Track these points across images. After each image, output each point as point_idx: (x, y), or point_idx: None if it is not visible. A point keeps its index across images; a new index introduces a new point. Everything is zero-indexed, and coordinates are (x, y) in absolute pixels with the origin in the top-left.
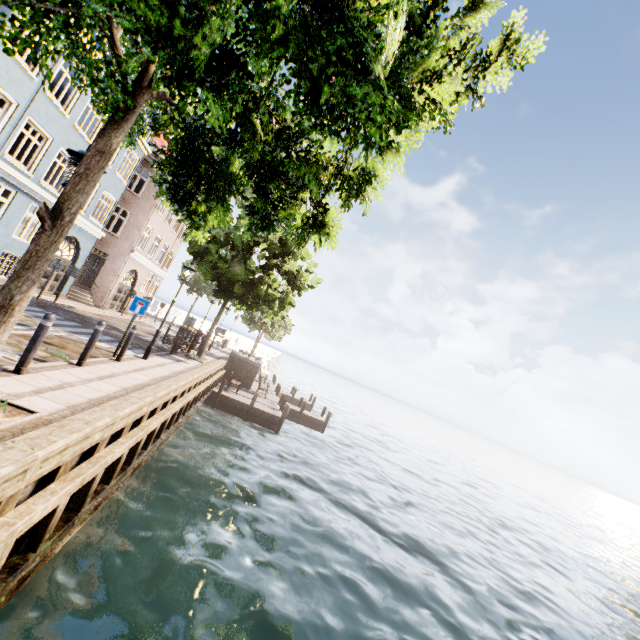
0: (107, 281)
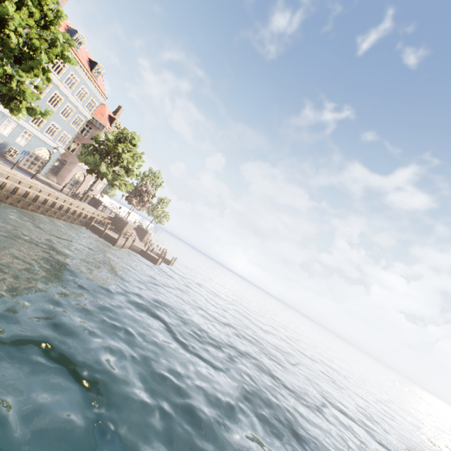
0: (65, 174)
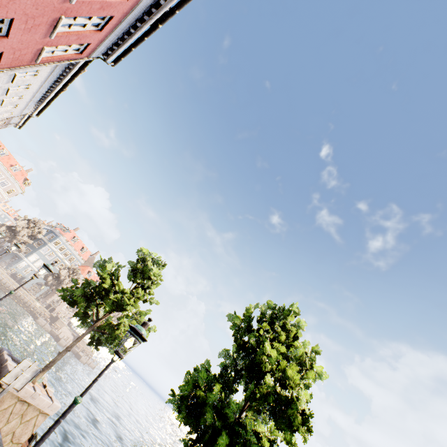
0: (49, 297)
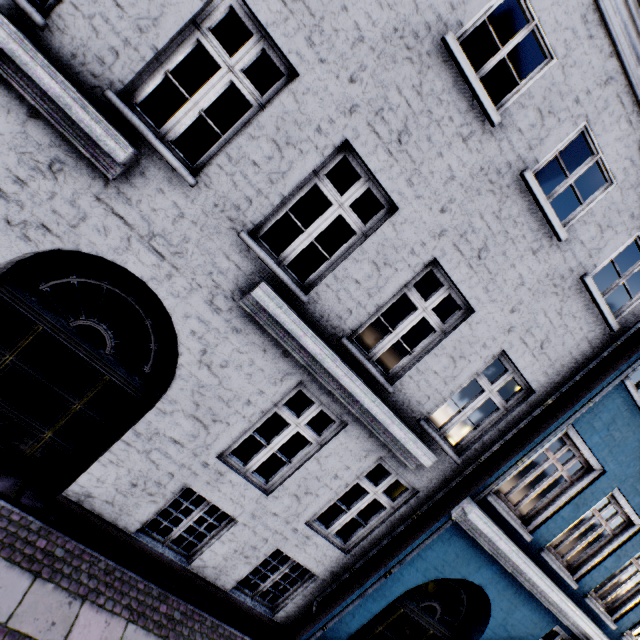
0: None
